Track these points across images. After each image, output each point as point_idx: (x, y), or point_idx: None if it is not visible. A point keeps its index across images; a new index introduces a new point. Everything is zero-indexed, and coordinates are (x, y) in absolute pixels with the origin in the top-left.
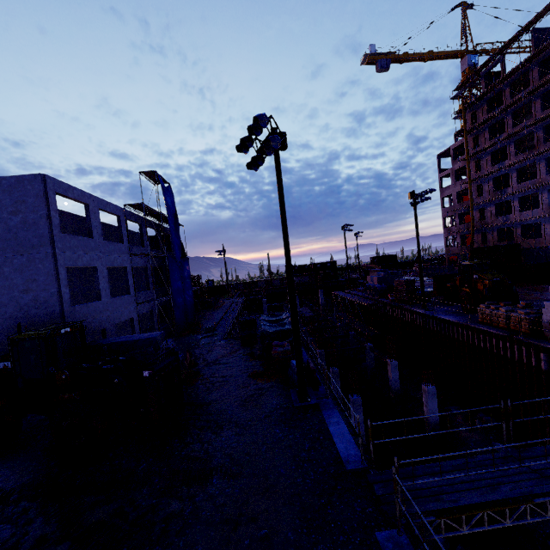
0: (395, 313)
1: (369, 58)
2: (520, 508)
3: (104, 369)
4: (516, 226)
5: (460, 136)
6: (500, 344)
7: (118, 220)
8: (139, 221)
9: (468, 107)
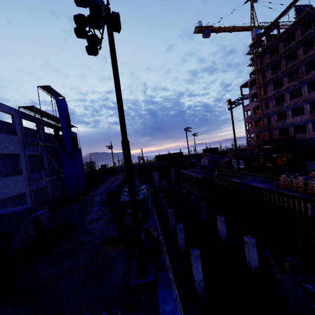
0: (220, 182)
1: (198, 29)
2: None
3: None
4: (290, 126)
5: (253, 73)
6: (302, 204)
7: (12, 118)
8: (36, 121)
9: (258, 56)
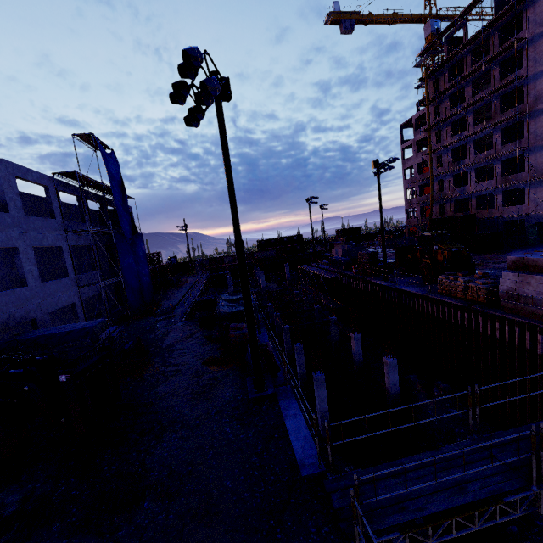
0: (359, 285)
1: (333, 16)
2: (489, 509)
3: (12, 373)
4: (472, 197)
5: (422, 105)
6: (458, 314)
7: (46, 191)
8: (76, 192)
9: (431, 75)
